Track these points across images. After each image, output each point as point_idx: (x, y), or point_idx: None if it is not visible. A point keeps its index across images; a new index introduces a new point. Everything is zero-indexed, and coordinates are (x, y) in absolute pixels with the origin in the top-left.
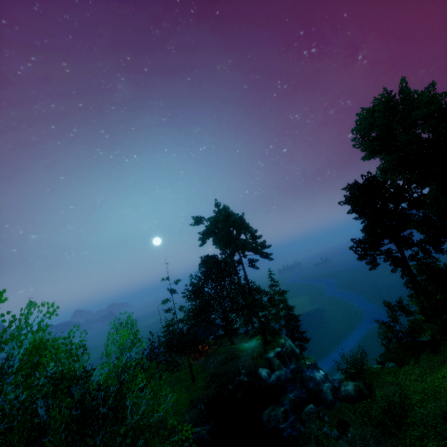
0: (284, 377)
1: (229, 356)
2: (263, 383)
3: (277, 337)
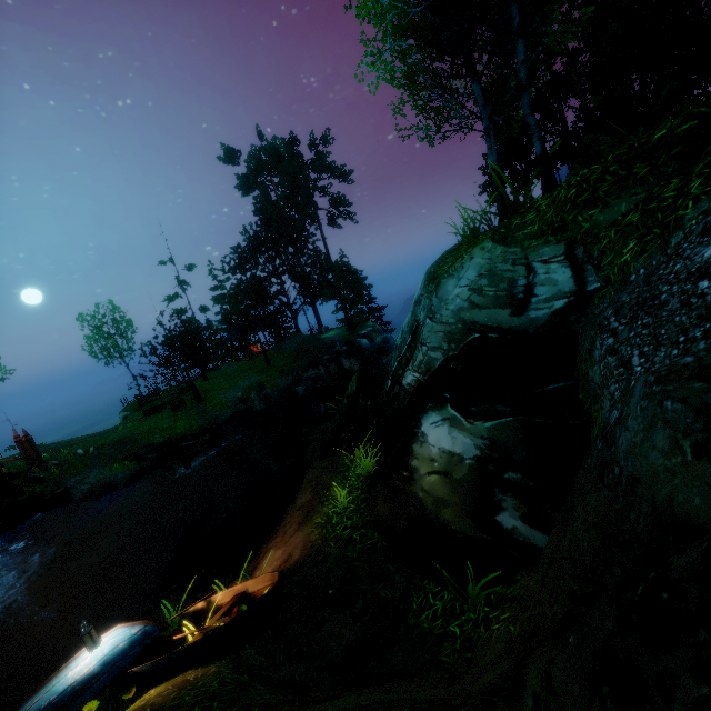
0: (390, 340)
1: (311, 337)
2: (365, 351)
3: (362, 324)
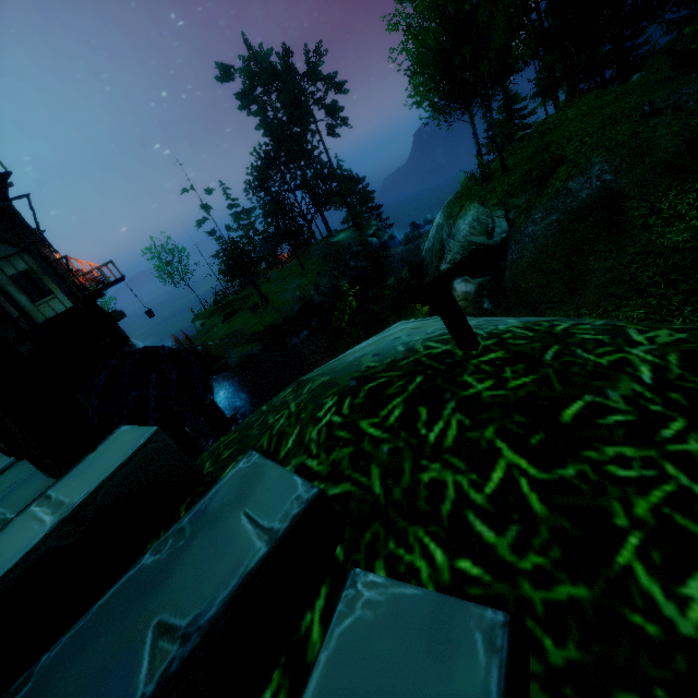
0: (394, 237)
1: (330, 242)
2: (376, 248)
3: (366, 224)
